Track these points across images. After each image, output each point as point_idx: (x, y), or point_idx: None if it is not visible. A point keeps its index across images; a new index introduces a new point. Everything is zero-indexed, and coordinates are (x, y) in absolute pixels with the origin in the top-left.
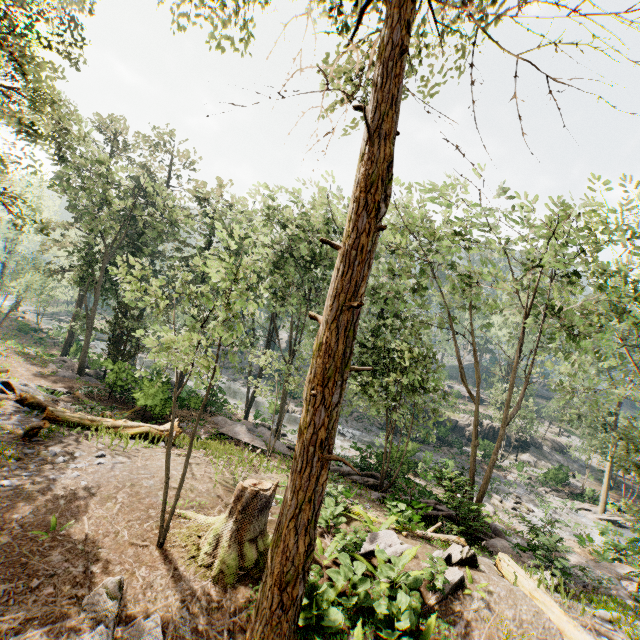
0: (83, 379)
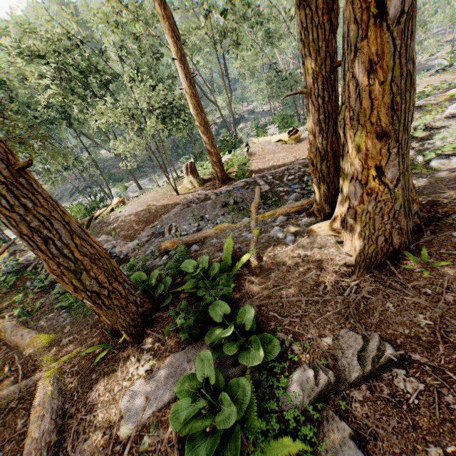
0: (12, 249)
